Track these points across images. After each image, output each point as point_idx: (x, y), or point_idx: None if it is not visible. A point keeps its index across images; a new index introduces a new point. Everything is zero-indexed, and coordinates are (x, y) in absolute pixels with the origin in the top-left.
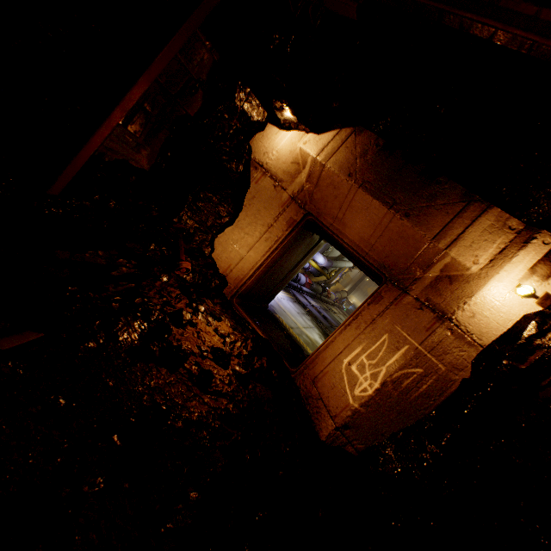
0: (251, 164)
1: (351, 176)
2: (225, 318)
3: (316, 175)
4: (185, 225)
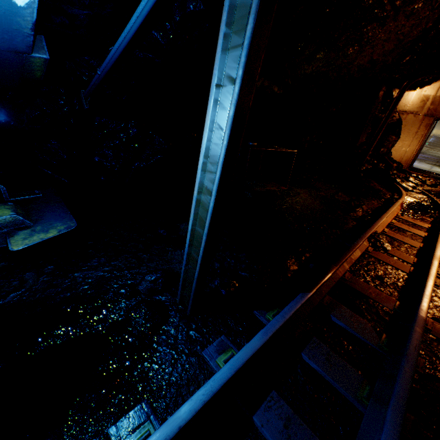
0: (398, 113)
1: None
2: (420, 176)
3: (436, 101)
4: (383, 152)
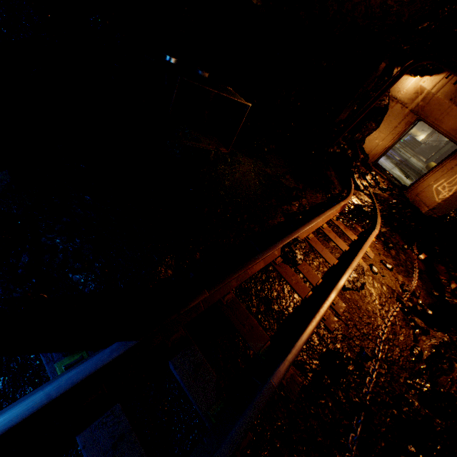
0: (389, 98)
1: (451, 100)
2: (378, 175)
3: (428, 99)
4: (357, 138)
